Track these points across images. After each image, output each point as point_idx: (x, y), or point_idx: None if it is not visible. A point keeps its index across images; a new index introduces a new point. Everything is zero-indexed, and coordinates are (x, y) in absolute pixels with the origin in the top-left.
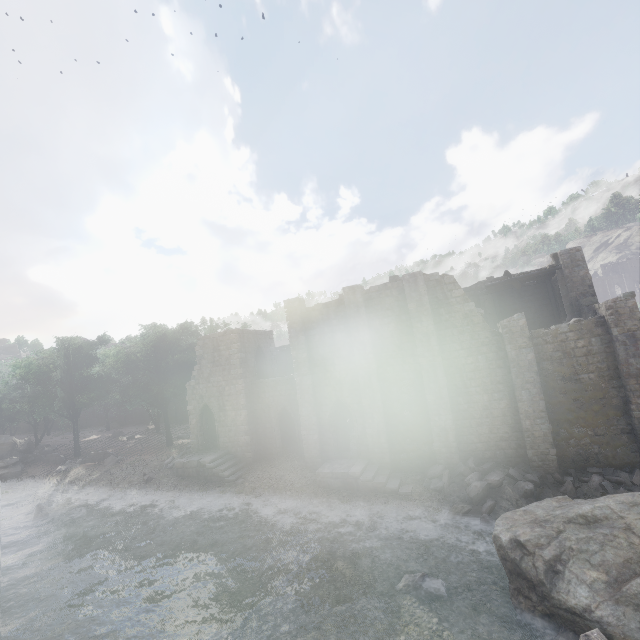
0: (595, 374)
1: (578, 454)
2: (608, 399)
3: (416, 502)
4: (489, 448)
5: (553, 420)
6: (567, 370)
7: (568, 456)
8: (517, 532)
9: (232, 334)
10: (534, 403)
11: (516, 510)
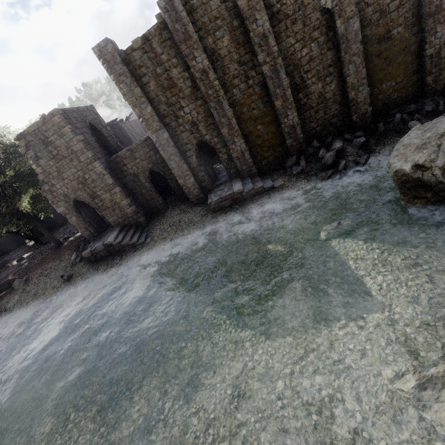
0: (402, 26)
1: (384, 105)
2: (409, 47)
3: (290, 187)
4: (325, 128)
5: (369, 84)
6: (382, 30)
7: (377, 109)
8: (415, 159)
9: (54, 117)
10: (358, 73)
11: (397, 148)
